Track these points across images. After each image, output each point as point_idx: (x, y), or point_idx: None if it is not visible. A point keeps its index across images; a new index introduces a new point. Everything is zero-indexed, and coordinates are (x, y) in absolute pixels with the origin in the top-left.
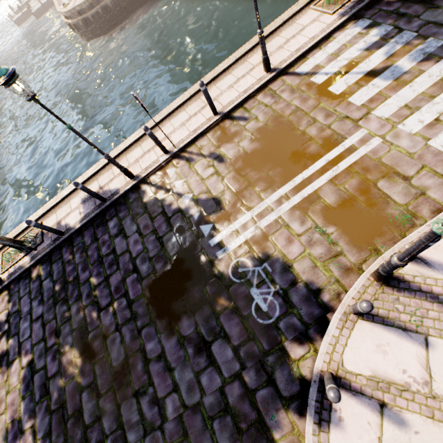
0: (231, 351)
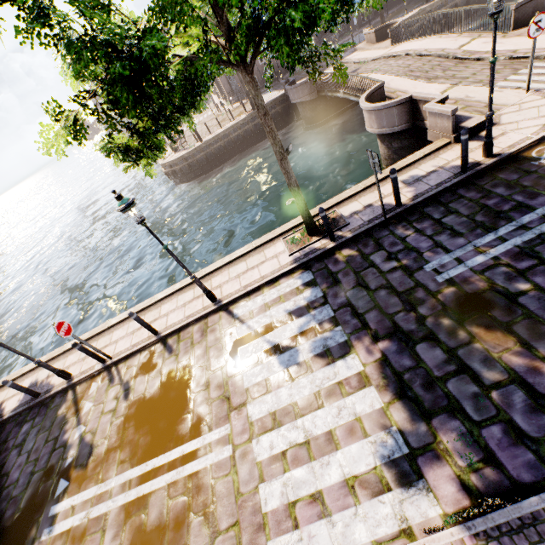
0: None
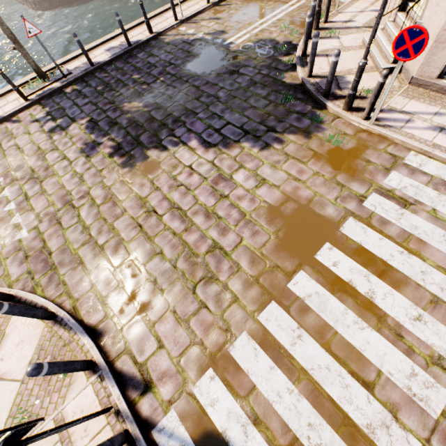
0: (252, 69)
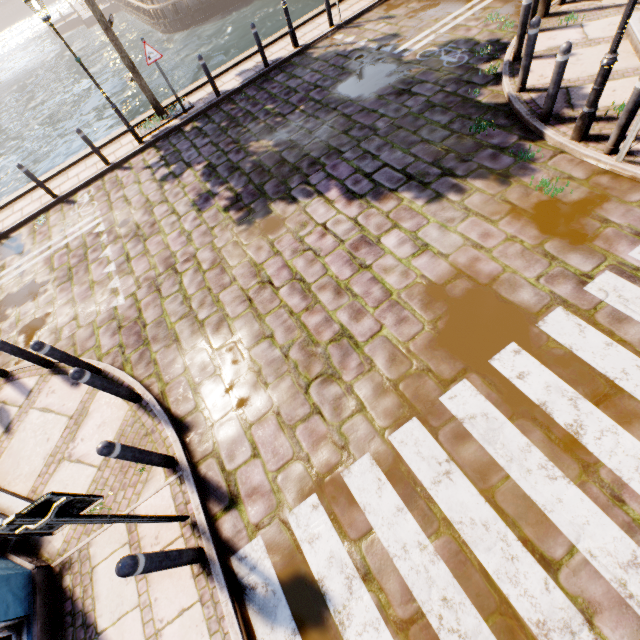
0: (430, 85)
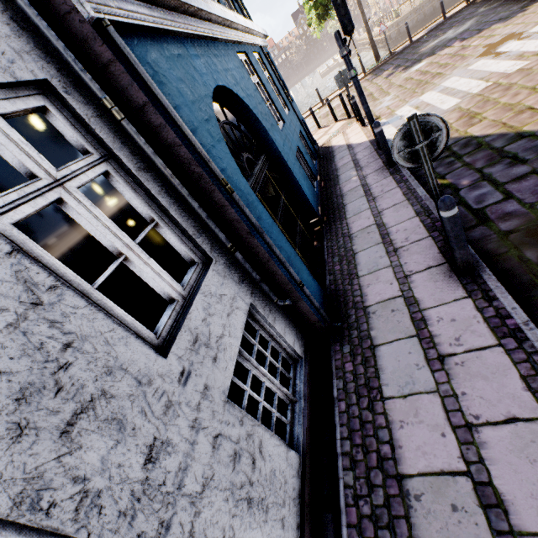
0: None
